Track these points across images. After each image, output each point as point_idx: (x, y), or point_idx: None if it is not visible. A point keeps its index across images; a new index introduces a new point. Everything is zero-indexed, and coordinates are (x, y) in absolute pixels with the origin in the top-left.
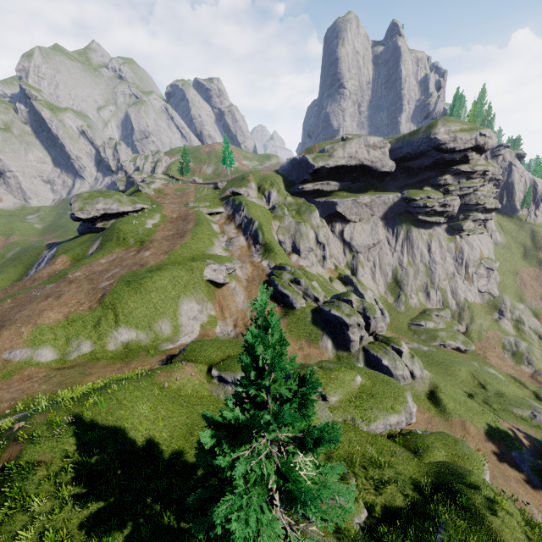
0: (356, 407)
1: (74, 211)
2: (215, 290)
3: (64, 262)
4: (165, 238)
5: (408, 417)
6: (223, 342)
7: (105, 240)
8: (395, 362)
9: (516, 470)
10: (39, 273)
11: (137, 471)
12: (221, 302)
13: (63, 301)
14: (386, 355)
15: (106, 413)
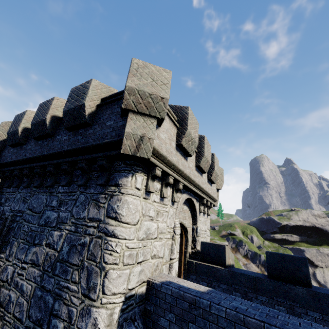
0: None
1: None
2: None
3: None
4: None
5: None
6: None
7: None
8: None
9: None
10: None
11: None
12: None
13: None
14: None
15: None
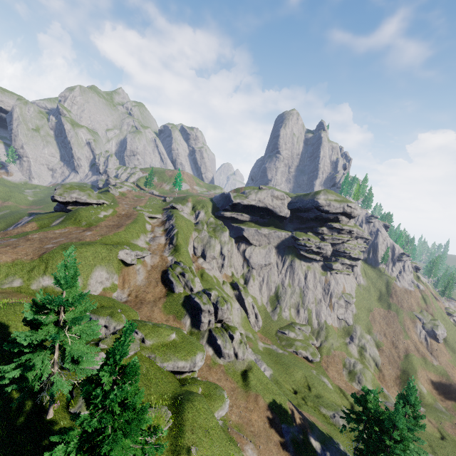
0: (161, 351)
1: (55, 194)
2: (123, 267)
3: (33, 227)
4: (107, 226)
5: (192, 365)
6: (104, 298)
7: (66, 219)
8: (226, 343)
9: (279, 437)
10: (12, 230)
11: (5, 349)
12: (125, 276)
13: (16, 250)
14: (222, 337)
15: (3, 315)
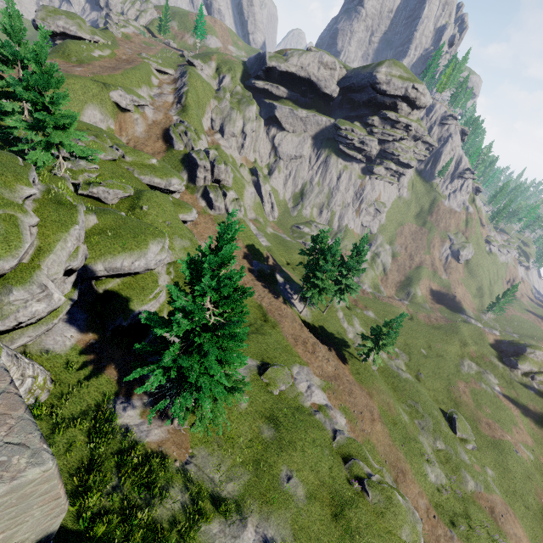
0: (139, 167)
1: (35, 18)
2: (119, 113)
3: None
4: (102, 67)
5: (167, 184)
6: (92, 125)
7: (53, 51)
8: (218, 197)
9: (249, 266)
10: None
11: None
12: (122, 124)
13: None
14: (215, 192)
15: None
